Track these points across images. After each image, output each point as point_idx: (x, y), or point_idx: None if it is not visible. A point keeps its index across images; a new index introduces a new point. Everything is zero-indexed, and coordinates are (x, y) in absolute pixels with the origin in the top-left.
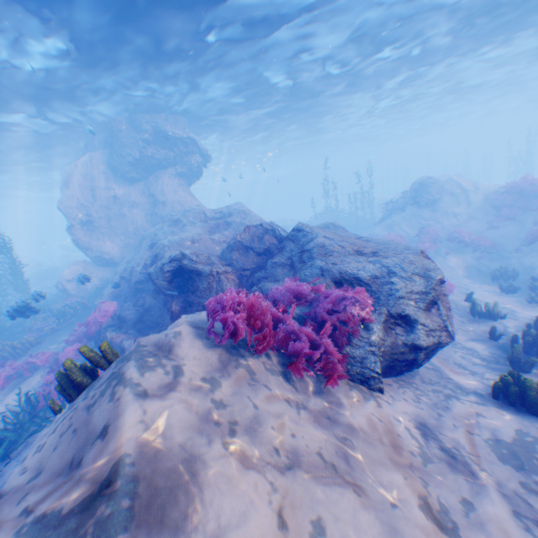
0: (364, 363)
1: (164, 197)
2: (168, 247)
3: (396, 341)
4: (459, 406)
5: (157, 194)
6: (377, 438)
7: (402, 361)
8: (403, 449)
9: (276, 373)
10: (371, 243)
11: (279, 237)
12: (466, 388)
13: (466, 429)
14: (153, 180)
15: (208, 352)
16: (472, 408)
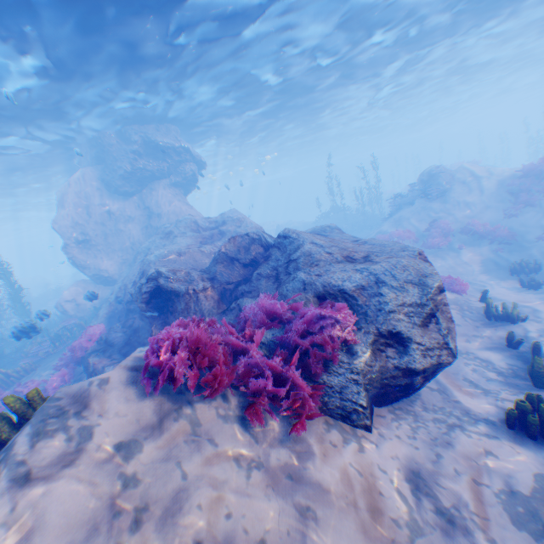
0: (346, 395)
1: (159, 209)
2: (154, 263)
3: (386, 365)
4: (465, 442)
5: (152, 206)
6: (352, 501)
7: (396, 387)
8: (385, 516)
9: (232, 419)
10: (367, 245)
11: (266, 245)
12: (476, 415)
13: (472, 476)
14: (147, 192)
15: (140, 403)
16: (481, 445)
